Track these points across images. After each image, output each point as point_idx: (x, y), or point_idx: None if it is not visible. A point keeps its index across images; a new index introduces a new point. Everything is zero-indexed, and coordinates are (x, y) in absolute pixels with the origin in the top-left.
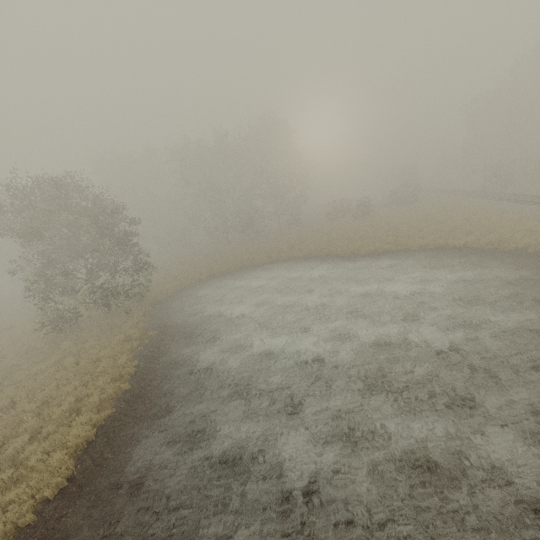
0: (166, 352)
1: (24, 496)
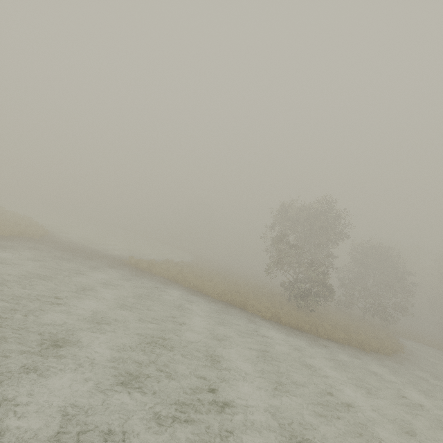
0: (420, 357)
1: (378, 345)
